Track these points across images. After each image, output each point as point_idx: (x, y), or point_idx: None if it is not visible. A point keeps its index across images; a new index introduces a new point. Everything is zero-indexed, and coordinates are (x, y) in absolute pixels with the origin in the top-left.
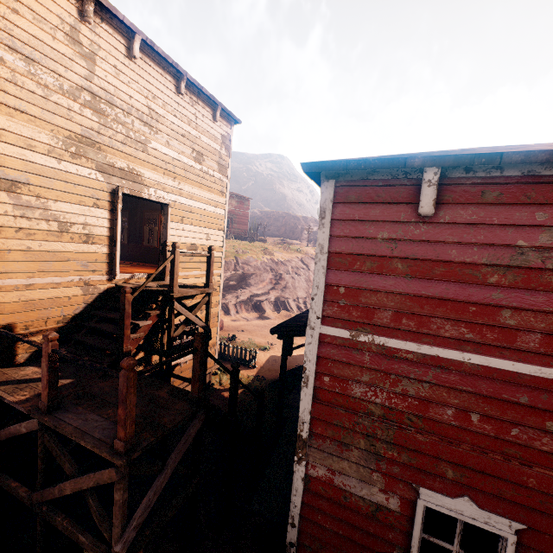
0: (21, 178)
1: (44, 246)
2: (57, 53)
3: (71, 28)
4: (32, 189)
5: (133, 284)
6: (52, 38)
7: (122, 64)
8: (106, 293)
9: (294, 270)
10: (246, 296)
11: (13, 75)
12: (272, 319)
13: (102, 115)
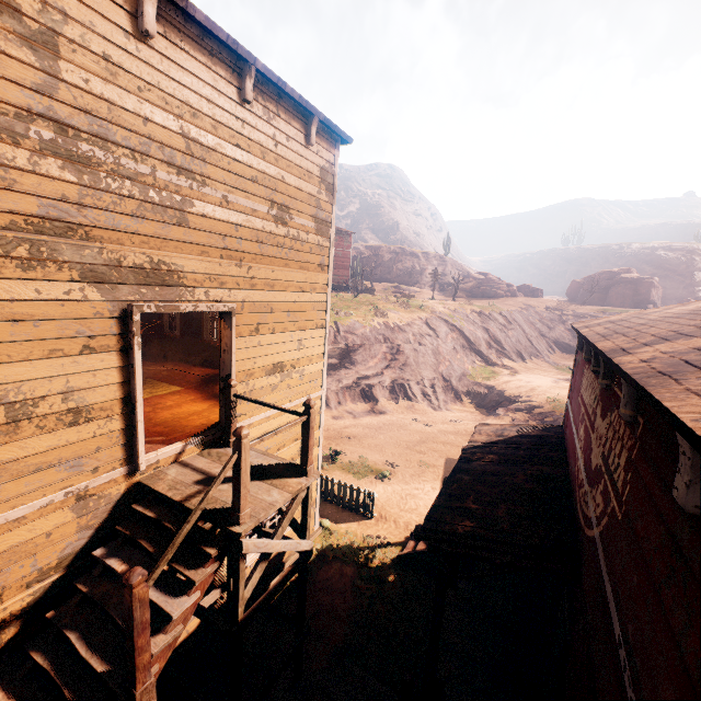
0: None
1: None
2: None
3: None
4: None
5: (171, 476)
6: None
7: (121, 51)
8: (124, 497)
9: (416, 338)
10: (351, 379)
11: None
12: (388, 413)
13: (85, 166)
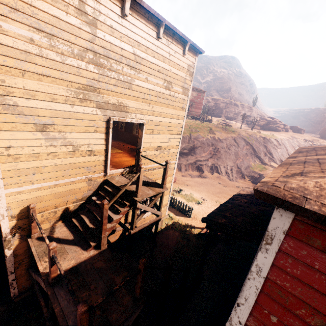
0: (48, 121)
1: (64, 161)
2: (69, 25)
3: (79, 2)
4: (56, 127)
5: (117, 179)
6: (65, 13)
7: (116, 23)
8: (101, 183)
9: (227, 146)
10: (193, 160)
11: (40, 50)
12: (207, 178)
13: (101, 67)
